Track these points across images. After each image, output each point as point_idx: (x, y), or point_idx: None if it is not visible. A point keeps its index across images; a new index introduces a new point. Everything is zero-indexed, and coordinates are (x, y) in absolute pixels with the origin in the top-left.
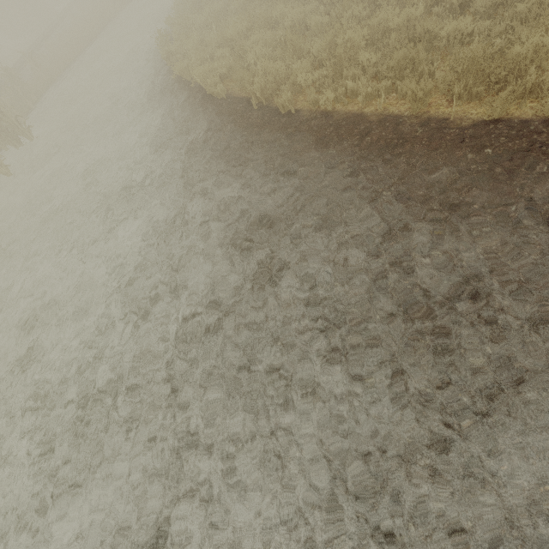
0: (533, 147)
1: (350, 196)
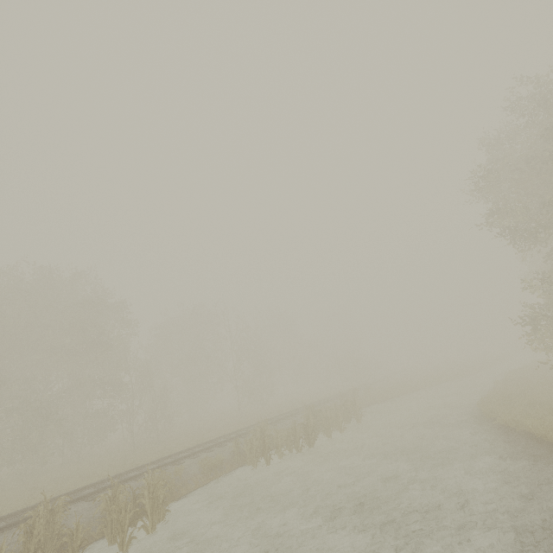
0: None
1: None
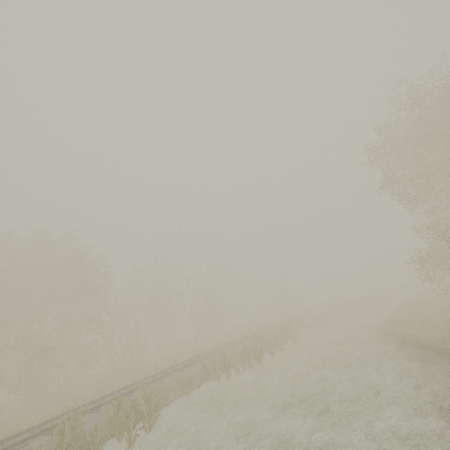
0: None
1: None
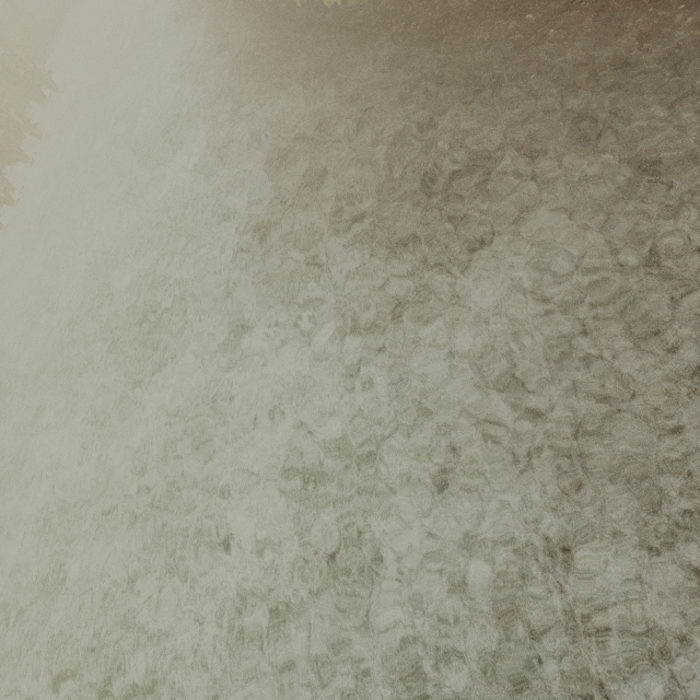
0: (573, 4)
1: (388, 94)
